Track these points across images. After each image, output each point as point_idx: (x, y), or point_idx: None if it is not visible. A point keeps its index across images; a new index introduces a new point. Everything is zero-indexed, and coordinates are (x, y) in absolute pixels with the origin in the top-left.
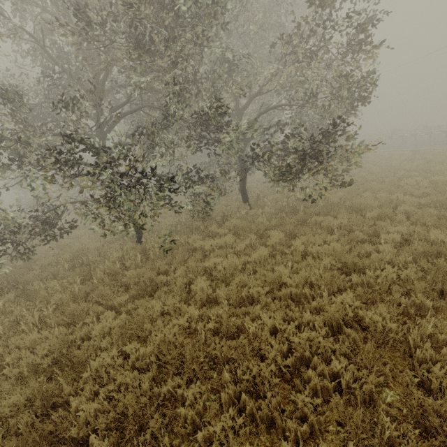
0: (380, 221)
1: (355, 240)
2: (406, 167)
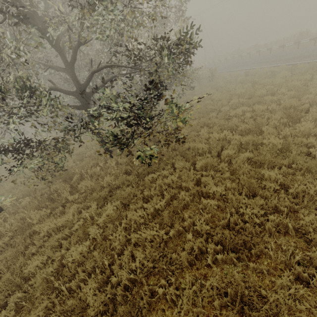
0: (204, 177)
1: (180, 205)
2: (238, 93)
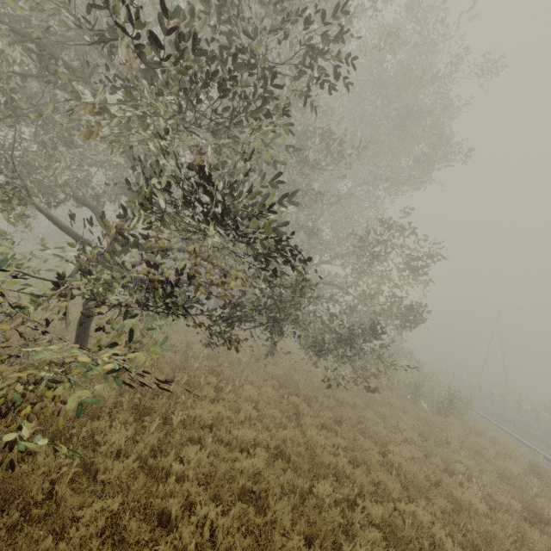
0: None
1: None
2: (459, 498)
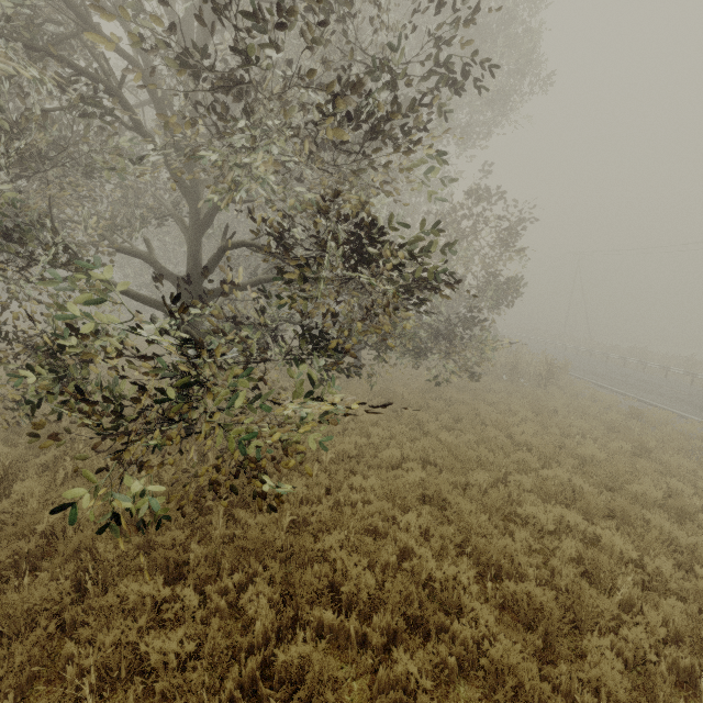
0: None
1: None
2: (583, 453)
